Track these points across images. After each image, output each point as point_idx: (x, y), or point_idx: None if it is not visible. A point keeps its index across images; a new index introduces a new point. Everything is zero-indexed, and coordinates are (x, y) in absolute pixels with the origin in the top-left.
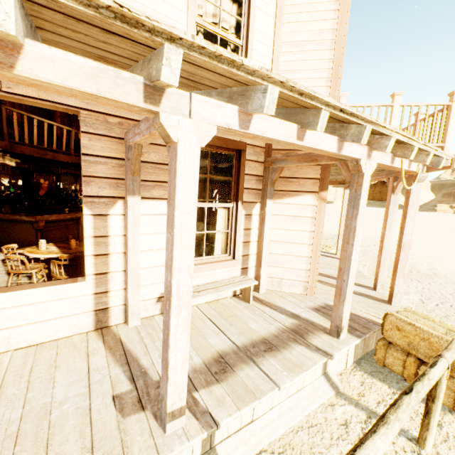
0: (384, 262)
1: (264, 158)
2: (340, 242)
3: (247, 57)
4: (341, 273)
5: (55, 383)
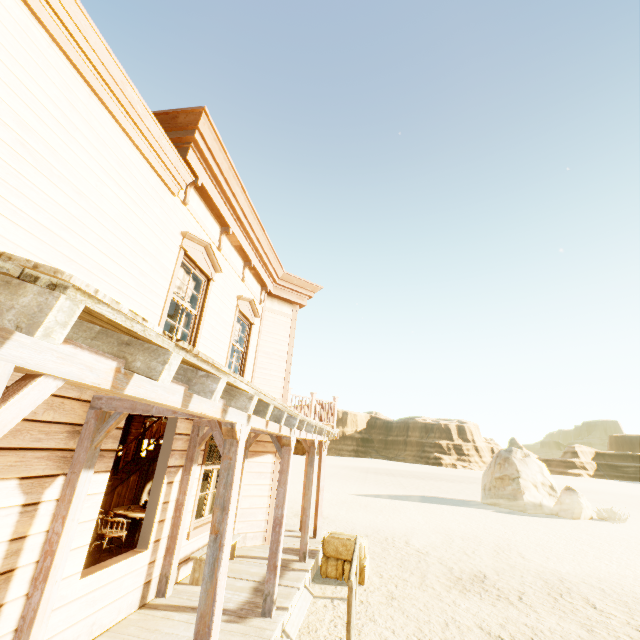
0: None
1: None
2: None
3: (247, 360)
4: (306, 511)
5: (174, 633)
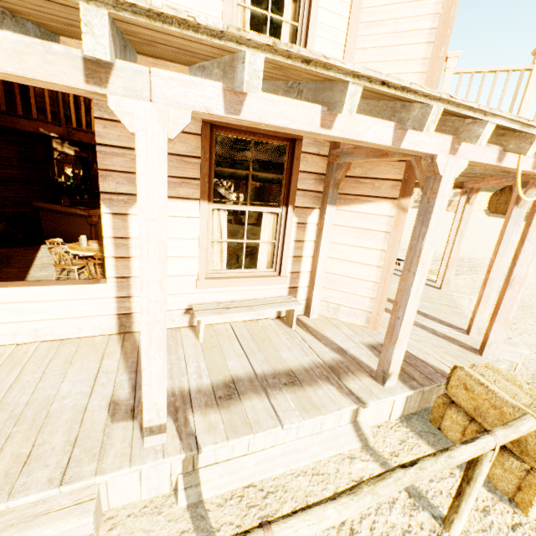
0: (486, 300)
1: (328, 151)
2: (443, 267)
3: (311, 5)
4: (397, 308)
5: (65, 378)
